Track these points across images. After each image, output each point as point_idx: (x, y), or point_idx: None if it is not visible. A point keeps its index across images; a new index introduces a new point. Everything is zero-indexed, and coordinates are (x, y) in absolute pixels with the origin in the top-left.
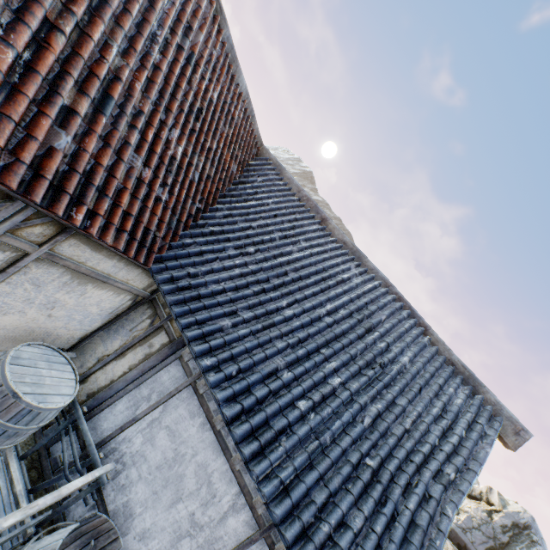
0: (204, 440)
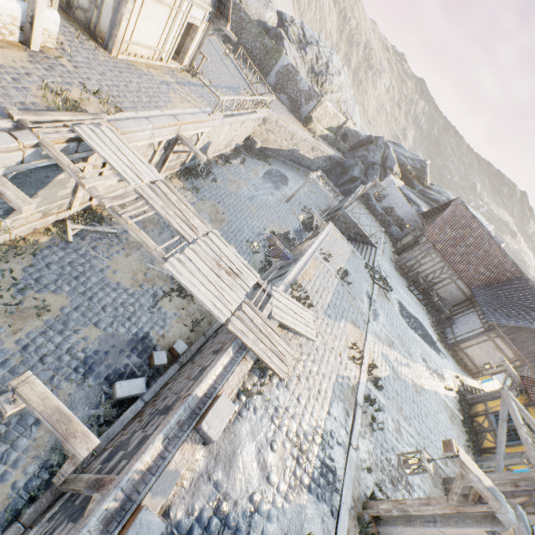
0: (475, 318)
